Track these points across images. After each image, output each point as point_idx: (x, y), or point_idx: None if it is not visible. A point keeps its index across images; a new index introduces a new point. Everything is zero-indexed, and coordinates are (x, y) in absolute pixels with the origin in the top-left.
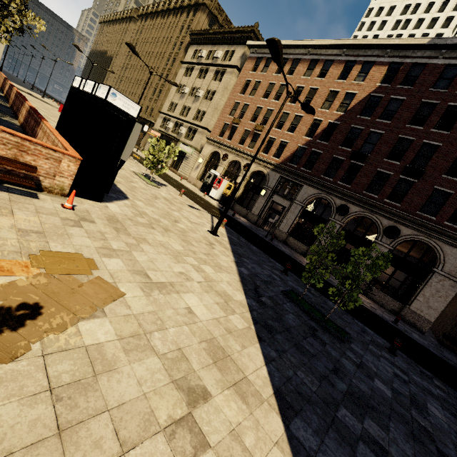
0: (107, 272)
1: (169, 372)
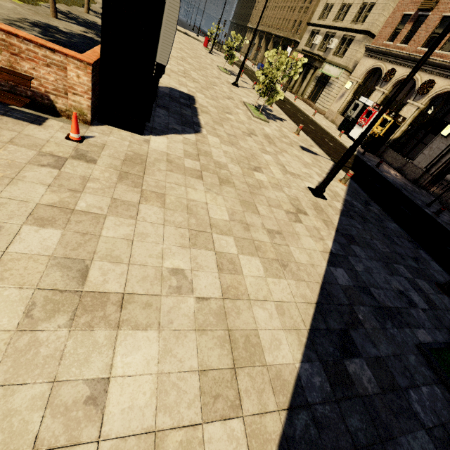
0: None
1: None
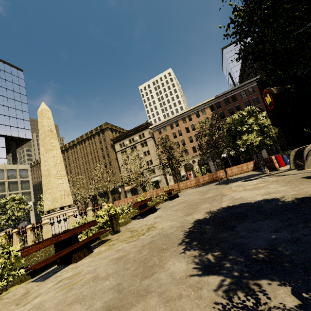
0: None
1: None
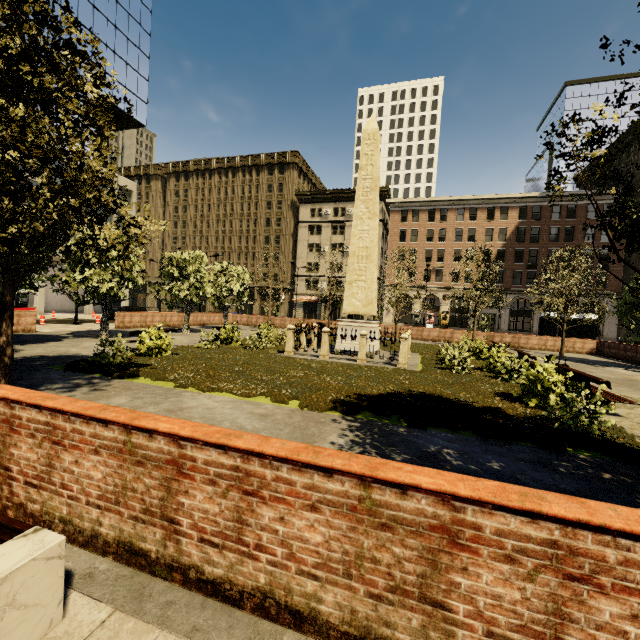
0: None
1: None
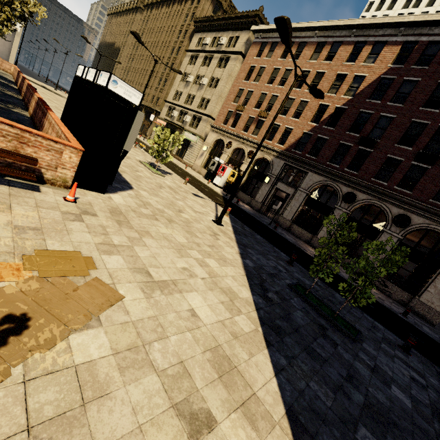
0: (106, 271)
1: (169, 393)
